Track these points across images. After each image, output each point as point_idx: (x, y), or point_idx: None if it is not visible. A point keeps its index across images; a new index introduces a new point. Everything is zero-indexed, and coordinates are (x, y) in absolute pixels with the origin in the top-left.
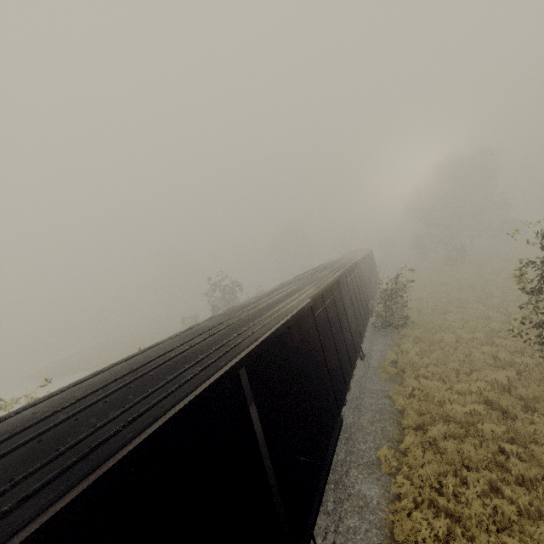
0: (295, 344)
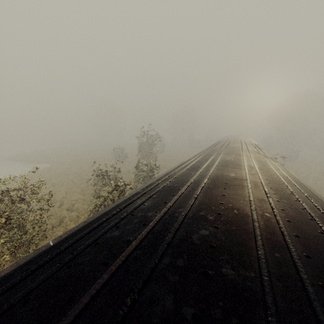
0: None
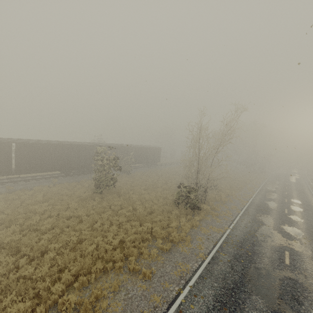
0: (38, 148)
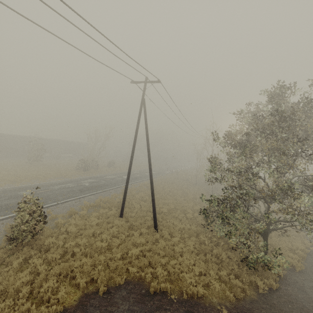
0: None
